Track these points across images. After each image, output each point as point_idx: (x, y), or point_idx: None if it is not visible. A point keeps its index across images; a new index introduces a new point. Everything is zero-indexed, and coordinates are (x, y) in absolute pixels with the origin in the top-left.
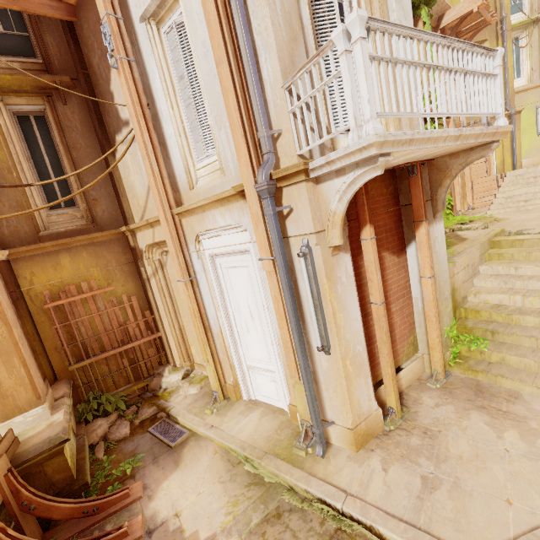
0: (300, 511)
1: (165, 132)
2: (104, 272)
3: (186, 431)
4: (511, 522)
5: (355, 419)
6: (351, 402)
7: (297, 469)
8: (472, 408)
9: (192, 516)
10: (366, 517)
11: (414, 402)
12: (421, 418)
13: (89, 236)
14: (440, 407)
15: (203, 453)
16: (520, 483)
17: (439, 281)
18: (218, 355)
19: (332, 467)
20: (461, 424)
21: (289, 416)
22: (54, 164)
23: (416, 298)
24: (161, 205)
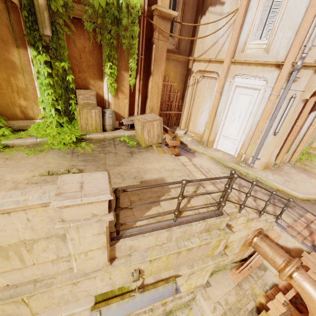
0: (244, 176)
1: (246, 19)
2: (174, 76)
3: (192, 149)
4: (310, 191)
5: (268, 160)
6: (271, 154)
7: (243, 167)
8: (302, 173)
9: (209, 167)
10: (268, 180)
11: (281, 166)
12: (284, 170)
13: (178, 56)
14: (291, 169)
15: (203, 156)
16: (314, 187)
17: (314, 130)
18: (212, 128)
19: (255, 170)
20: (298, 174)
21: (234, 156)
22: (173, 10)
23: (301, 133)
24: (230, 55)
